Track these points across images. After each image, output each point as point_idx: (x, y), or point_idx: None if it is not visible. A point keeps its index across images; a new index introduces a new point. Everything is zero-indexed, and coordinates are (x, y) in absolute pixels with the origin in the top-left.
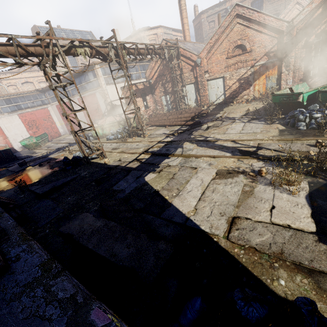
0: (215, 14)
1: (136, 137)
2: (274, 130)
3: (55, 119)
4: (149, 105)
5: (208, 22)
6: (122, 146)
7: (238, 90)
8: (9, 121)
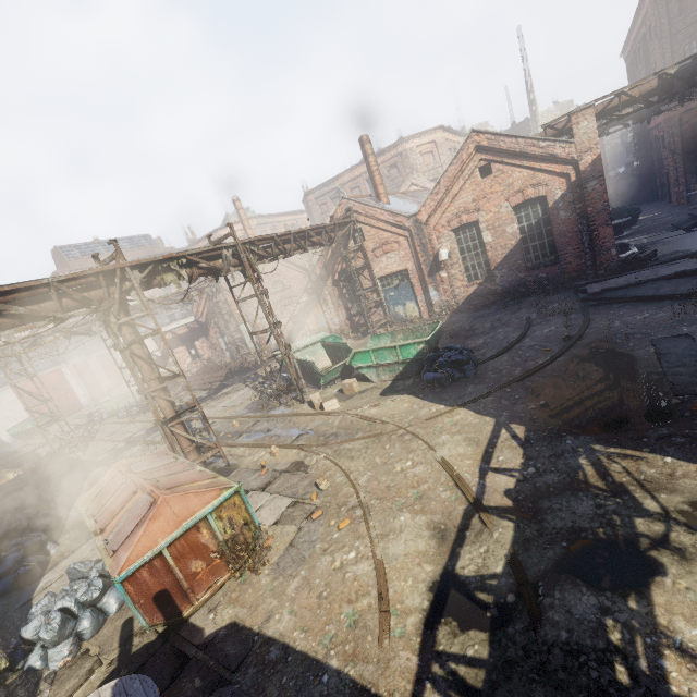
0: (325, 195)
1: (150, 412)
2: (248, 402)
3: (73, 384)
4: (202, 353)
5: (319, 205)
6: (122, 429)
7: (295, 329)
8: None
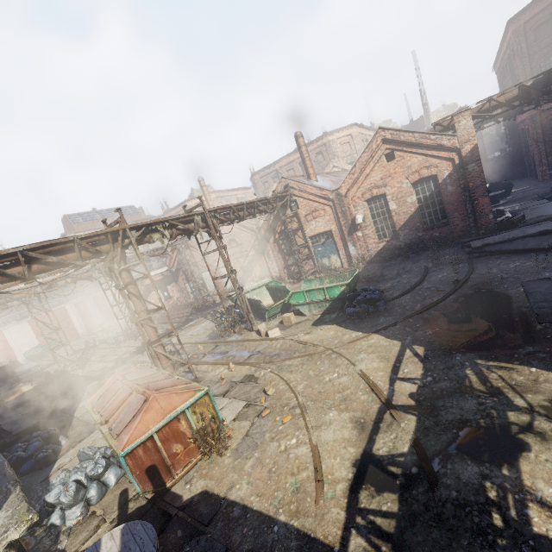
0: (267, 175)
1: (133, 339)
2: (209, 331)
3: (74, 318)
4: (172, 295)
5: (263, 183)
6: (112, 352)
7: (245, 276)
8: (17, 330)
